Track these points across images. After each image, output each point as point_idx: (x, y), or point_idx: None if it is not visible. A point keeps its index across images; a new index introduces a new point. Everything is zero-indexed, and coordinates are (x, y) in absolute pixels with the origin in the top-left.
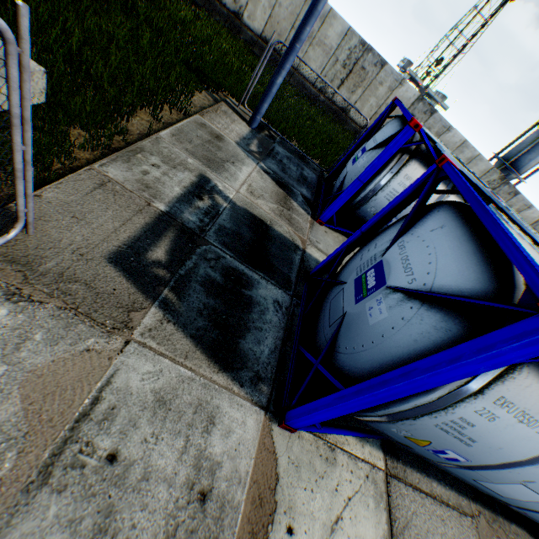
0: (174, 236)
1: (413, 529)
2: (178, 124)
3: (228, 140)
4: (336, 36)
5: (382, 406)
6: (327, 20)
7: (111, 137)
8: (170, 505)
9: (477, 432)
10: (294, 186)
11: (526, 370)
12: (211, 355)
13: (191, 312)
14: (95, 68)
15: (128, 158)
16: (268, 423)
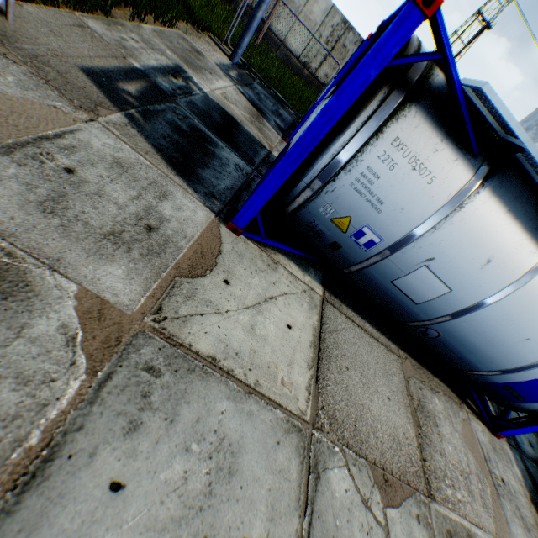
0: (146, 86)
1: (342, 336)
2: (160, 28)
3: (208, 59)
4: (321, 13)
5: (309, 169)
6: None
7: (94, 8)
8: (119, 219)
9: (383, 188)
10: (268, 114)
11: (415, 110)
12: (170, 164)
13: (155, 133)
14: None
15: (109, 25)
16: (217, 222)
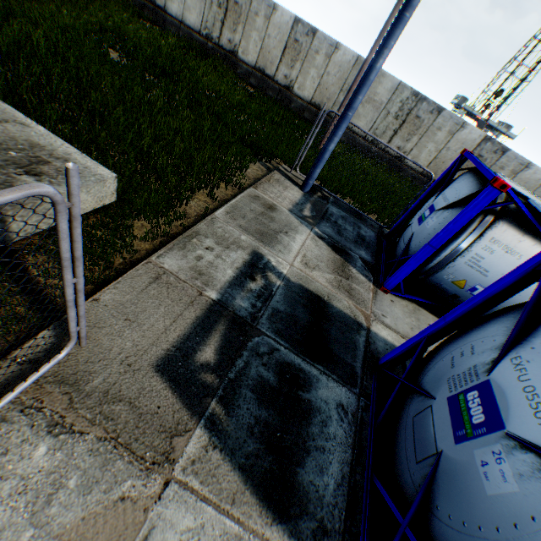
0: (225, 328)
1: None
2: (232, 200)
3: (281, 208)
4: (386, 92)
5: None
6: (375, 79)
7: (170, 224)
8: None
9: None
10: (351, 249)
11: None
12: (263, 496)
13: (240, 430)
14: (161, 161)
15: (183, 245)
16: None
